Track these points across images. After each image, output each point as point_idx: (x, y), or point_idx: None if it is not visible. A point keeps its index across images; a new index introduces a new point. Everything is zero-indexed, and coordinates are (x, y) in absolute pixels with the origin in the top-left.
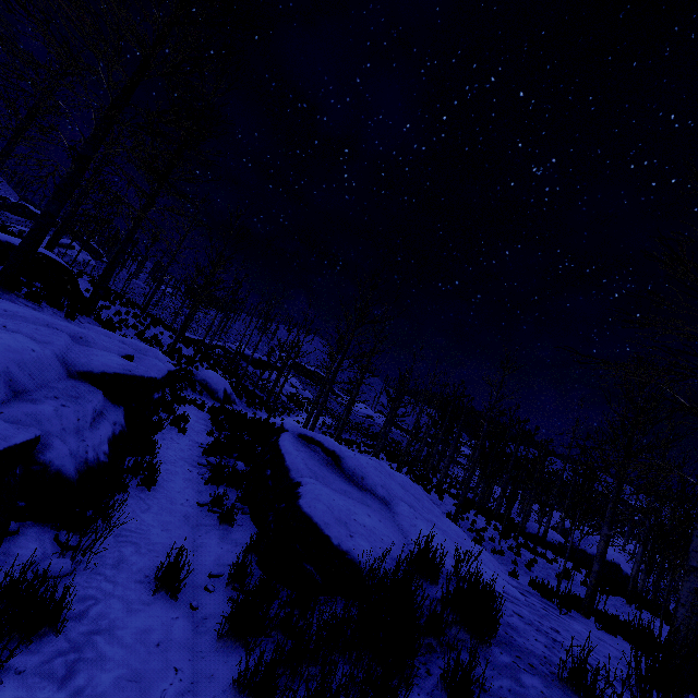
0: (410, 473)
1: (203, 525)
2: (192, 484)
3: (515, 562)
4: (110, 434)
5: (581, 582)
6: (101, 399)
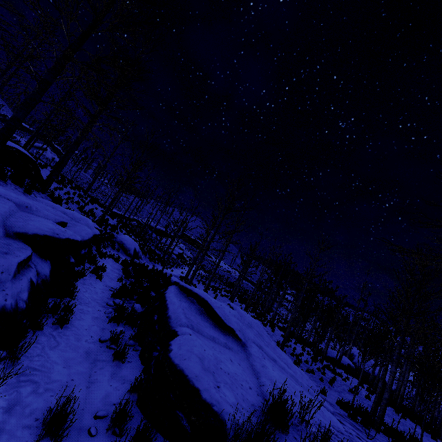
0: (253, 312)
1: (100, 360)
2: (98, 322)
3: (322, 379)
4: (32, 284)
5: (366, 396)
6: (29, 255)
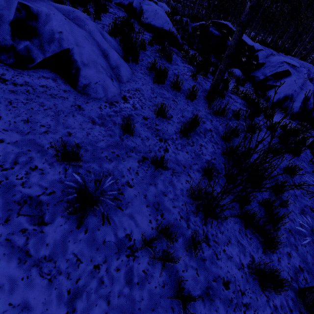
0: None
1: None
2: None
3: None
4: None
5: None
6: None
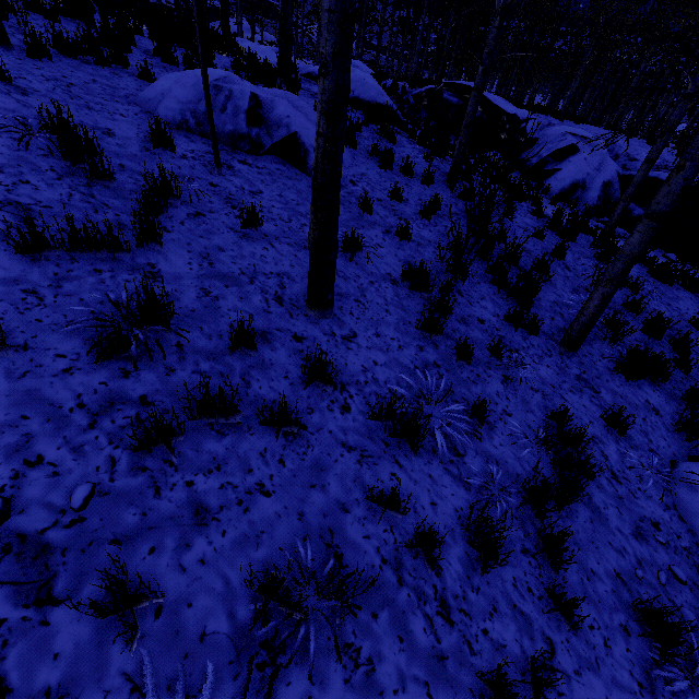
0: None
1: None
2: None
3: None
4: None
5: None
6: None
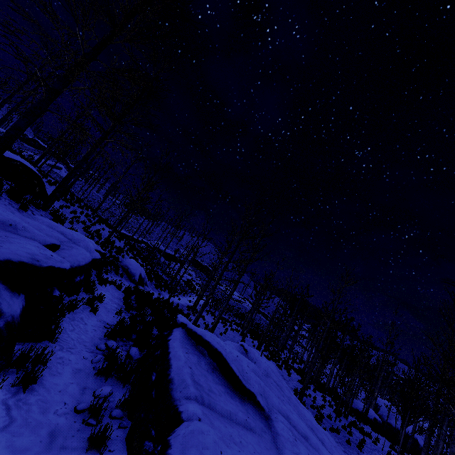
0: (266, 350)
1: (68, 449)
2: (80, 377)
3: (349, 441)
4: None
5: None
6: None
